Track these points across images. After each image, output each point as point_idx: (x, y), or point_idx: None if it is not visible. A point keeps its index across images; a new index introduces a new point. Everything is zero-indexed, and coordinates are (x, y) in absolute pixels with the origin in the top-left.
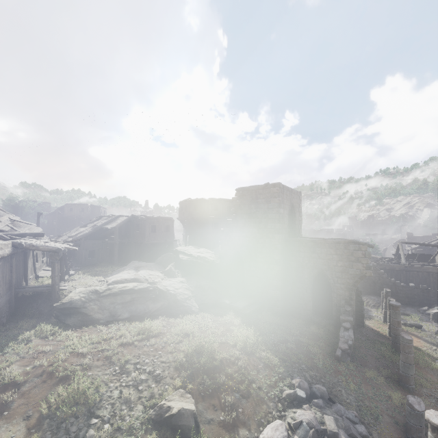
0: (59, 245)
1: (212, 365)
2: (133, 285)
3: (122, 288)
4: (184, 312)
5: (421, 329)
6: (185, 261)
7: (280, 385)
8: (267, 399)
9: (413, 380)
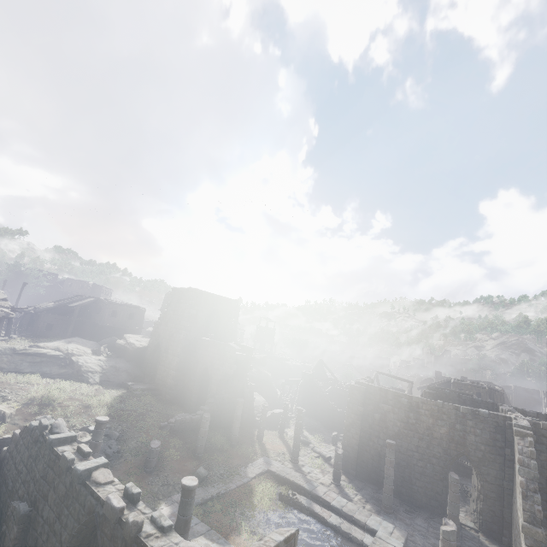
0: (0, 308)
1: (49, 403)
2: (48, 350)
3: (37, 351)
4: (81, 381)
5: (308, 446)
6: (118, 345)
7: (86, 424)
8: (67, 426)
9: (200, 449)
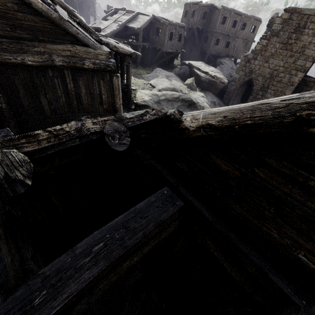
0: (128, 48)
1: None
2: (178, 94)
3: (171, 96)
4: None
5: None
6: (203, 78)
7: None
8: None
9: None
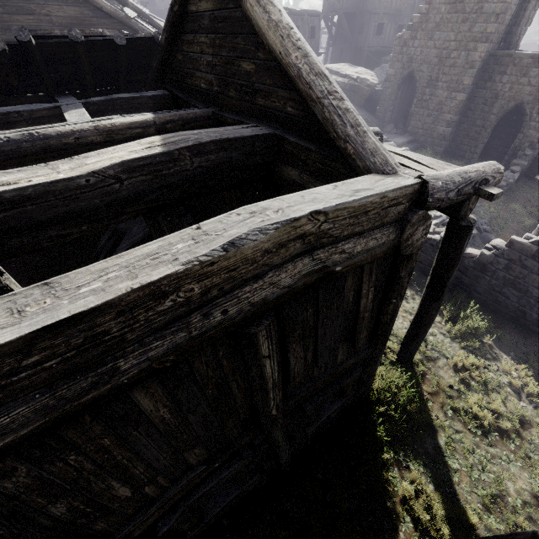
0: None
1: None
2: None
3: None
4: None
5: None
6: (340, 85)
7: None
8: None
9: None
